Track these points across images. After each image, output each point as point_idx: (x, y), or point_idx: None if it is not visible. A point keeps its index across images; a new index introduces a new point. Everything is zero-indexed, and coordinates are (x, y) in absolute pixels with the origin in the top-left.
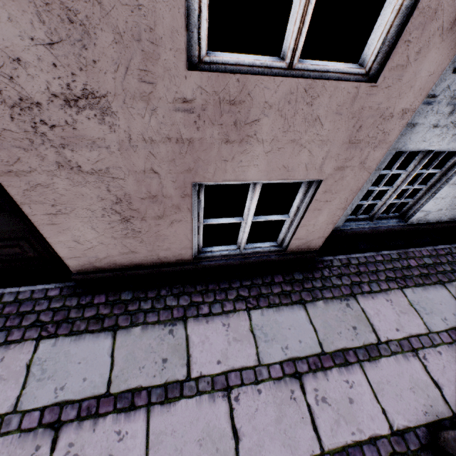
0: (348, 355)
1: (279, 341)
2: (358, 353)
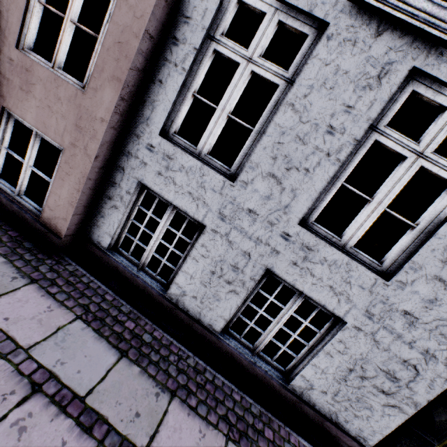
0: None
1: None
2: None
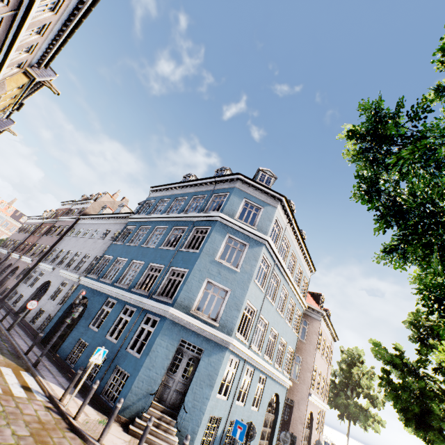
0: None
1: None
2: None
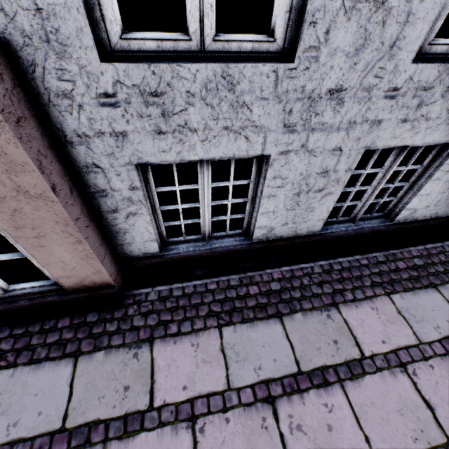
0: (96, 430)
1: (11, 415)
2: (111, 428)
